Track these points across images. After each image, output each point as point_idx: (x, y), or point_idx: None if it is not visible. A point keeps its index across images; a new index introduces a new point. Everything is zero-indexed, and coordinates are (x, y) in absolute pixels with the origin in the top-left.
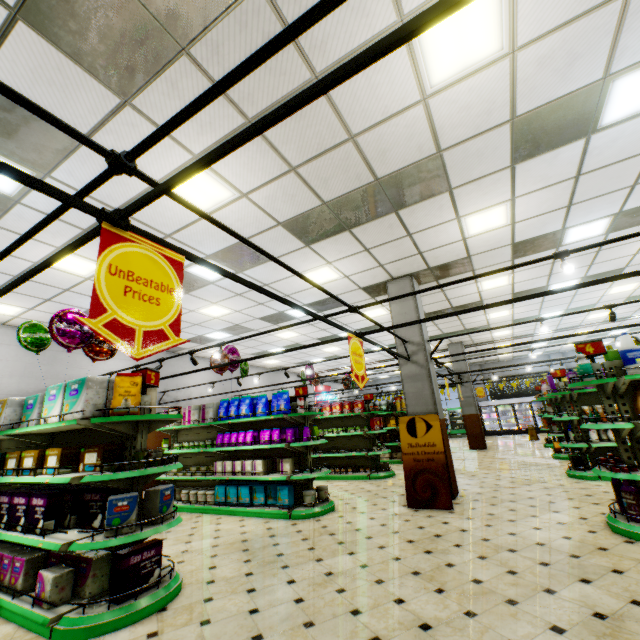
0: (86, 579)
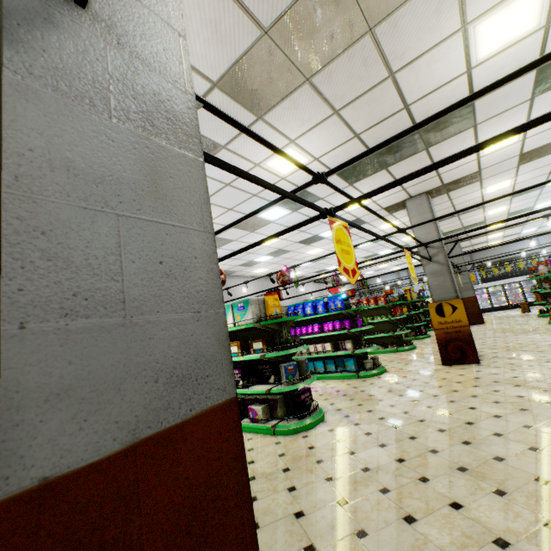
0: (276, 409)
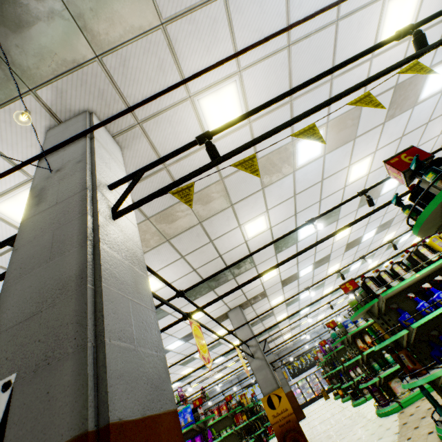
0: None
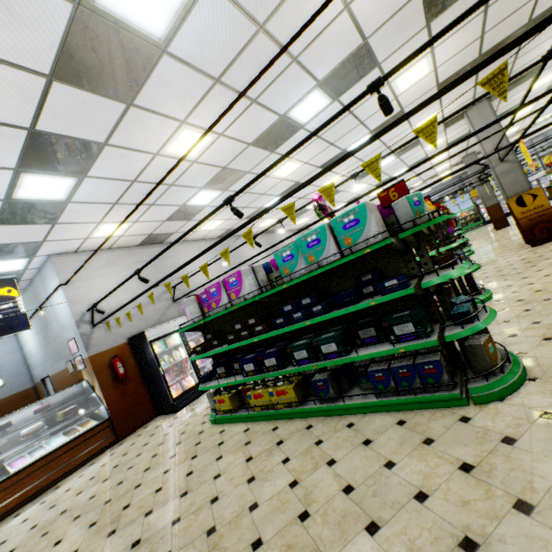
0: (450, 295)
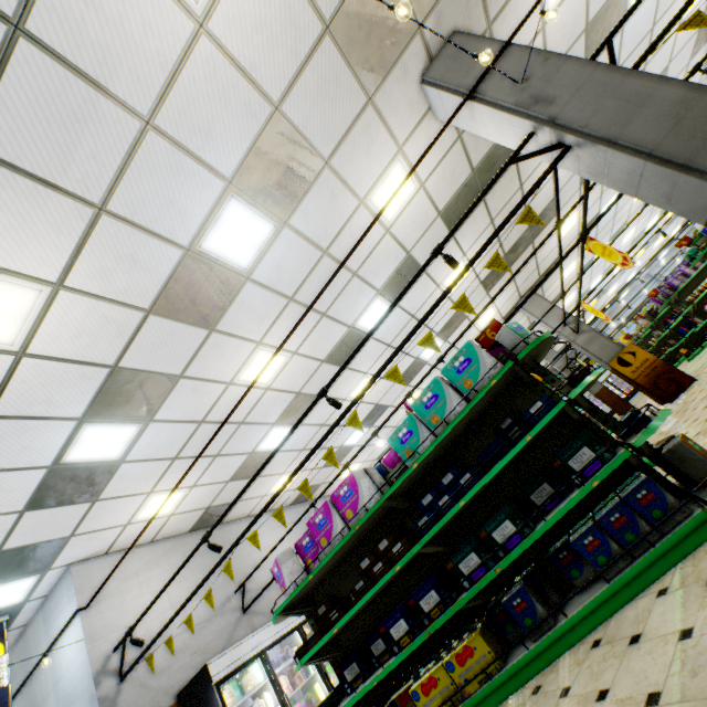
0: None
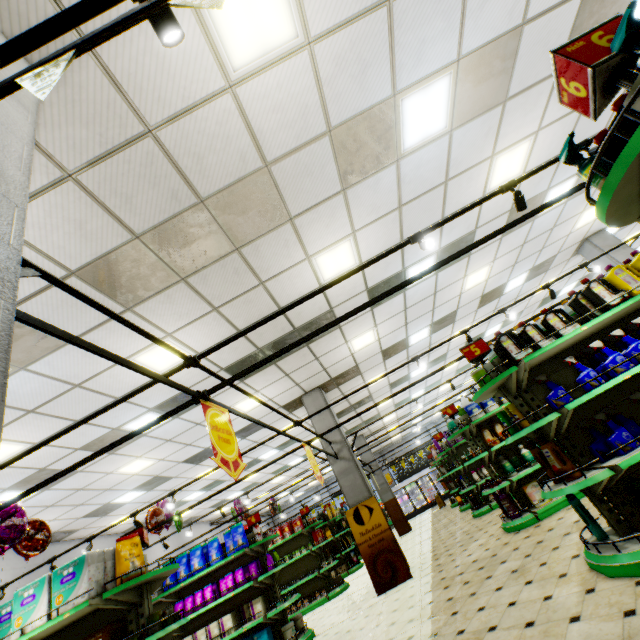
0: None
